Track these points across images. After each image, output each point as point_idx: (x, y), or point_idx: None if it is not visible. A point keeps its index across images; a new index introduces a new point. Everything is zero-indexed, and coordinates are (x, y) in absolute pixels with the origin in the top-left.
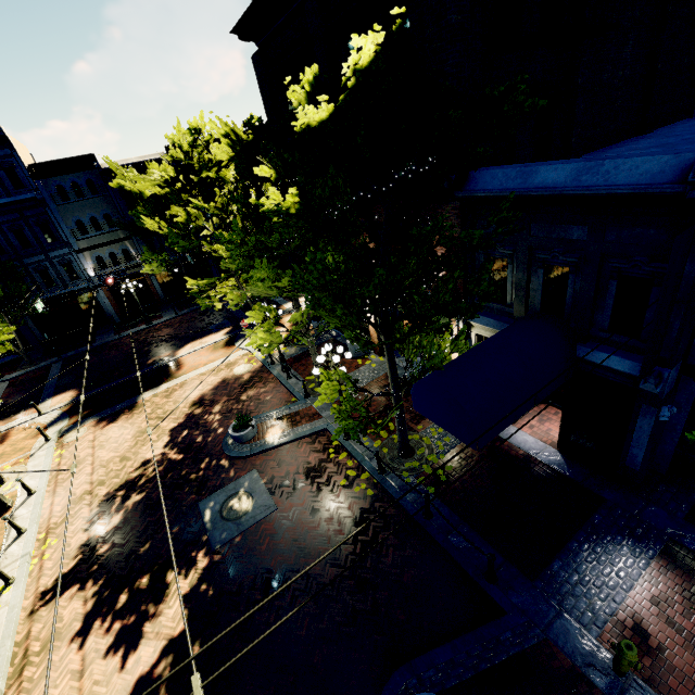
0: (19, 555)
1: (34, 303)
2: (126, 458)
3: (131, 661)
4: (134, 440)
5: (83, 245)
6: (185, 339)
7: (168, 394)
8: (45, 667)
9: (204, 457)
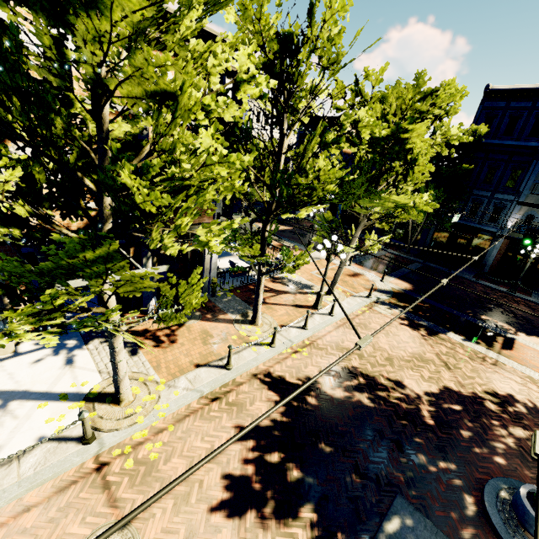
0: (290, 337)
1: (455, 213)
2: (391, 361)
3: (217, 519)
4: (410, 356)
5: (529, 200)
6: (538, 330)
7: (474, 356)
8: (217, 416)
9: (452, 458)
